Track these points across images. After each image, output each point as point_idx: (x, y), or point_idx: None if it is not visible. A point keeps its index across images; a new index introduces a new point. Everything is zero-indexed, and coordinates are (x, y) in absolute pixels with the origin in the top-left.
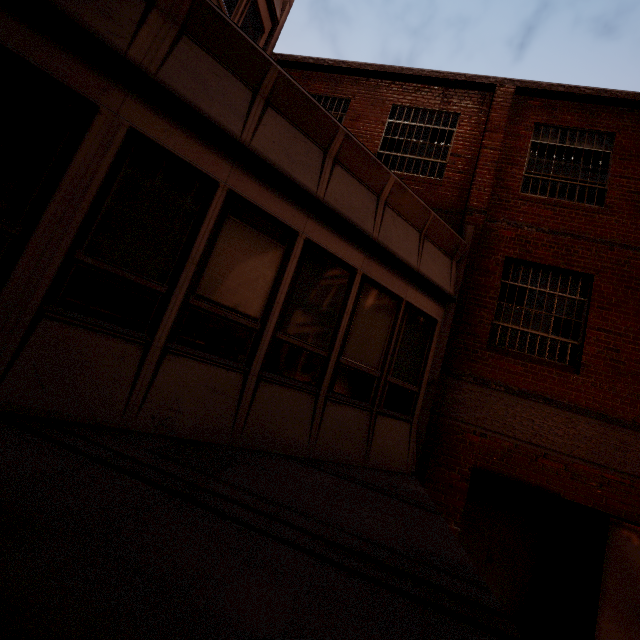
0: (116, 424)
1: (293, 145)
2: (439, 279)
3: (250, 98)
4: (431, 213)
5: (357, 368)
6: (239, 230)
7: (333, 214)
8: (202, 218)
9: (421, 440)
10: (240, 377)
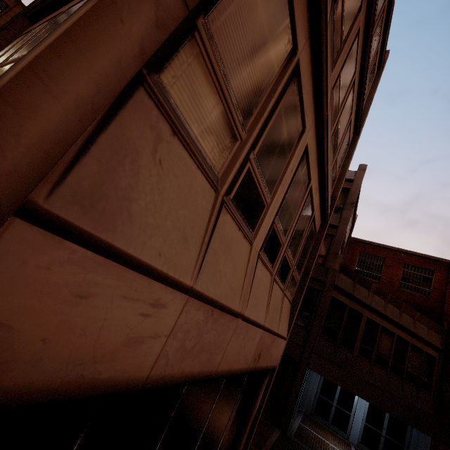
0: (368, 381)
1: (393, 311)
2: (436, 343)
3: (384, 302)
4: (431, 321)
5: (412, 373)
6: (383, 334)
7: (404, 328)
8: (377, 333)
9: (435, 403)
10: (385, 372)
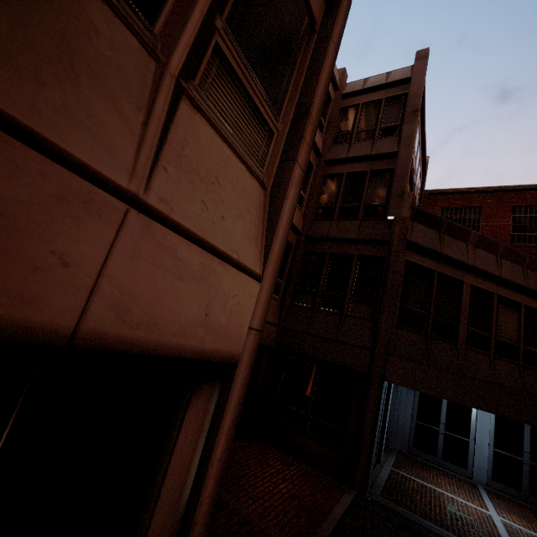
0: None
1: (512, 269)
2: None
3: (495, 258)
4: None
5: None
6: (503, 308)
7: (534, 292)
8: (492, 307)
9: None
10: (516, 366)
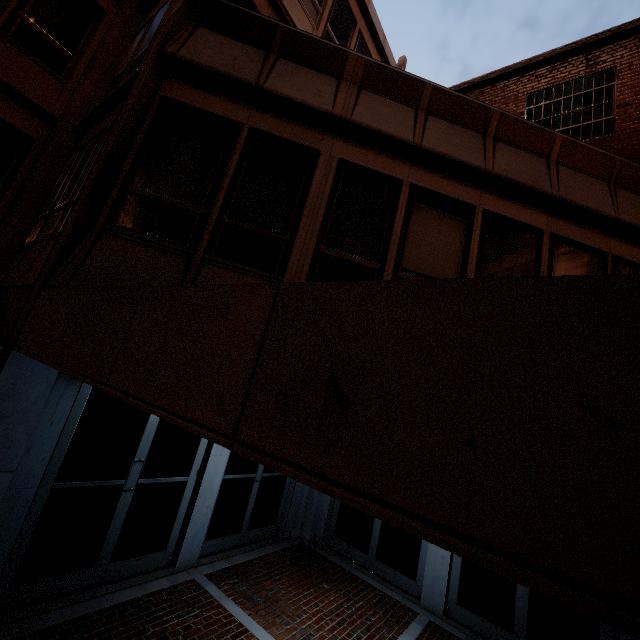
0: None
1: (455, 137)
2: None
3: (413, 114)
4: (616, 159)
5: None
6: (424, 213)
7: (505, 182)
8: (395, 209)
9: None
10: None
